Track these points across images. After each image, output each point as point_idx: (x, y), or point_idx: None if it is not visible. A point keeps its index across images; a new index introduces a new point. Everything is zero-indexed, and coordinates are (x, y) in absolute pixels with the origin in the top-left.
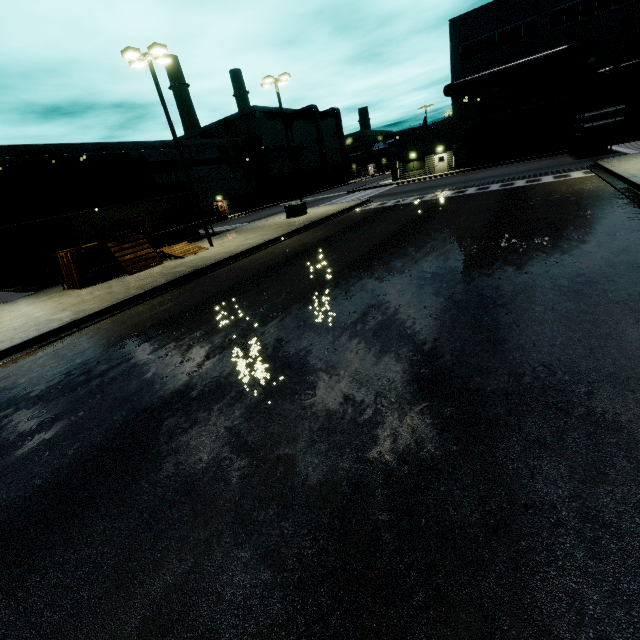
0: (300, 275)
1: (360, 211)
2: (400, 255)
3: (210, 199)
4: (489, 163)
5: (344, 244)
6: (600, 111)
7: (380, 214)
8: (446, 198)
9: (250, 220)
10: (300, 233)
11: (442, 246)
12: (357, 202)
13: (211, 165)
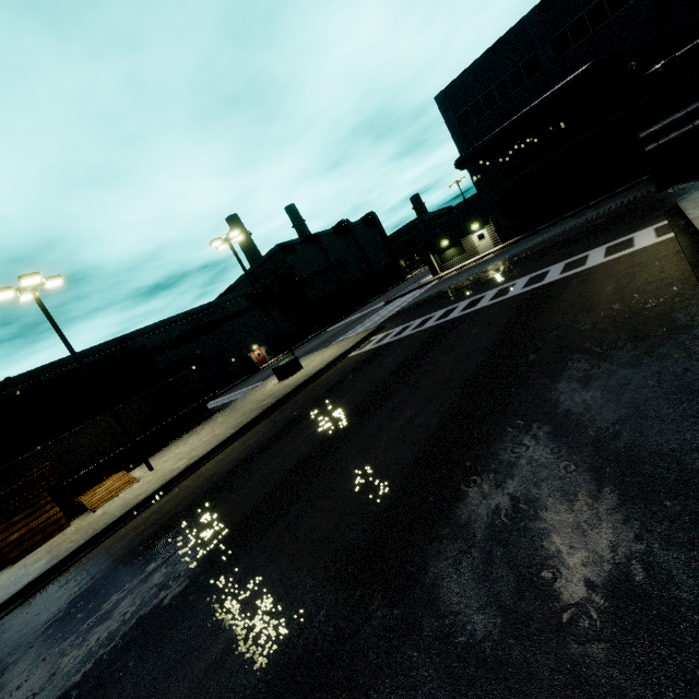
0: (28, 682)
1: (348, 361)
2: (182, 629)
3: (244, 351)
4: (544, 223)
5: (220, 503)
6: (662, 122)
7: (352, 375)
8: (445, 324)
9: (270, 374)
10: (246, 432)
11: (262, 597)
12: (360, 337)
13: (240, 317)
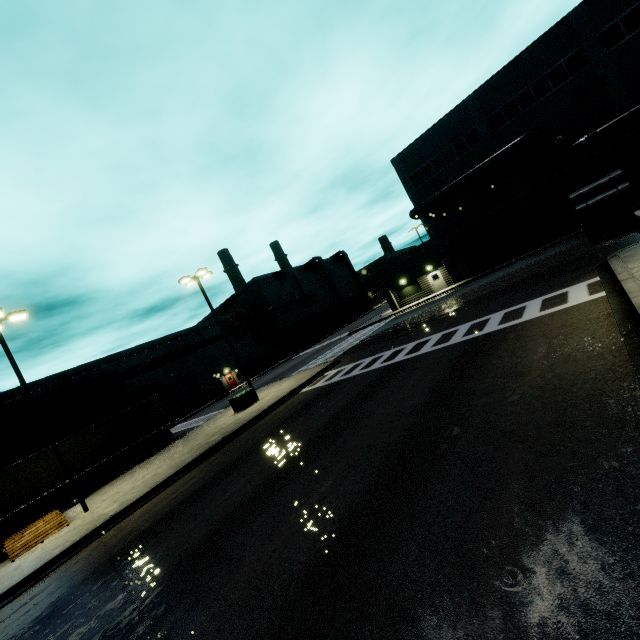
0: None
1: (298, 398)
2: None
3: (216, 375)
4: (492, 266)
5: (113, 583)
6: (588, 186)
7: (294, 418)
8: (389, 369)
9: None
10: (184, 475)
11: None
12: (315, 372)
13: (215, 342)
